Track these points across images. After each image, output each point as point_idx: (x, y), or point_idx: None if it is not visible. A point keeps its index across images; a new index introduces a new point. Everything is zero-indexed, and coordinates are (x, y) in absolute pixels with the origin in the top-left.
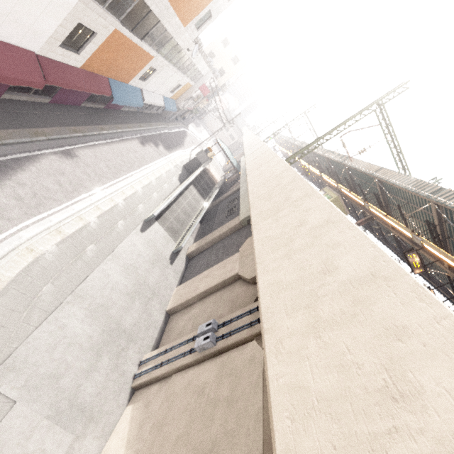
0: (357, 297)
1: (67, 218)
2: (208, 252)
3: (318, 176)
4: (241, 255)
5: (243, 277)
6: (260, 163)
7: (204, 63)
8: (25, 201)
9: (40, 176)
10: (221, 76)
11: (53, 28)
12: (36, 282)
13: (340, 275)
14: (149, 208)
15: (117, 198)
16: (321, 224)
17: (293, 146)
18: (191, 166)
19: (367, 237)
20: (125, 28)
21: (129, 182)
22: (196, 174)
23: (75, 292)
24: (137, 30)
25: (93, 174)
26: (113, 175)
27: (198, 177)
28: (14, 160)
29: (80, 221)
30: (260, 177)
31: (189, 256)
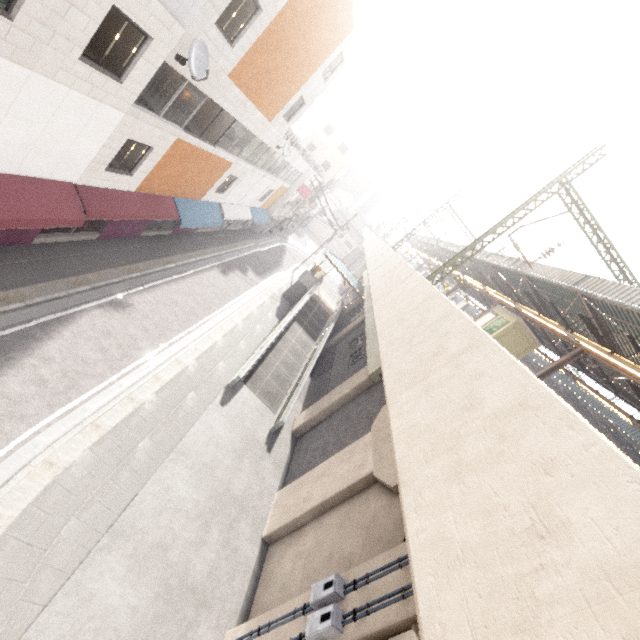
0: (638, 628)
1: (110, 401)
2: (324, 428)
3: (480, 290)
4: (375, 437)
5: (381, 481)
6: (391, 284)
7: (301, 159)
8: (50, 384)
9: (75, 343)
10: (326, 170)
11: (95, 150)
12: (52, 520)
13: (576, 548)
14: (233, 365)
15: (186, 358)
16: (510, 409)
17: (436, 249)
18: (294, 293)
19: (616, 452)
20: (191, 135)
21: (204, 331)
22: (301, 306)
23: (114, 527)
24: (207, 135)
25: (153, 328)
26: (181, 324)
27: (304, 309)
28: (41, 326)
29: (129, 403)
30: (393, 308)
31: (296, 433)
